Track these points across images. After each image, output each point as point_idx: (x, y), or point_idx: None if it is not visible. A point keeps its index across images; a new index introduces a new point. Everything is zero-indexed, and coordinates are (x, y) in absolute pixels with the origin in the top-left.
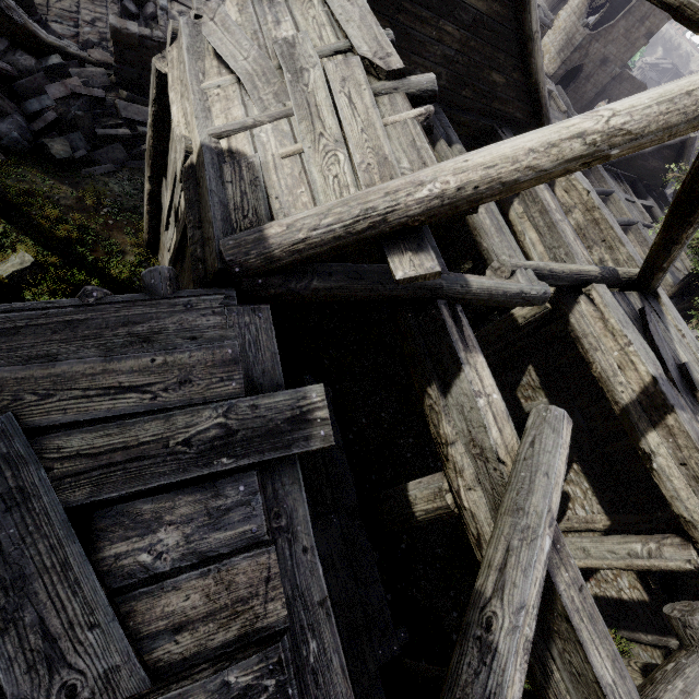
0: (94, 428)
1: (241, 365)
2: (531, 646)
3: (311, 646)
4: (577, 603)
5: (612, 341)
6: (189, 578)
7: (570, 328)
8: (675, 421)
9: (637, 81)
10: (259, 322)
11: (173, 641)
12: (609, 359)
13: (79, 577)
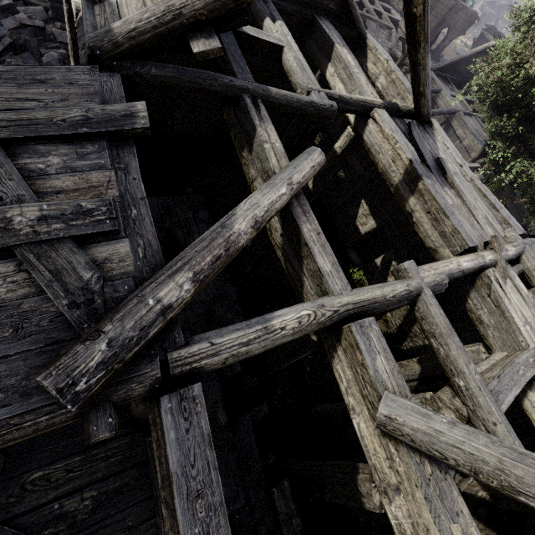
0: (11, 112)
1: (100, 98)
2: (258, 218)
3: (133, 211)
4: (314, 238)
5: (387, 144)
6: (65, 175)
7: (365, 144)
8: (422, 185)
9: (469, 10)
10: (113, 81)
11: (55, 196)
12: (387, 157)
13: (4, 162)
